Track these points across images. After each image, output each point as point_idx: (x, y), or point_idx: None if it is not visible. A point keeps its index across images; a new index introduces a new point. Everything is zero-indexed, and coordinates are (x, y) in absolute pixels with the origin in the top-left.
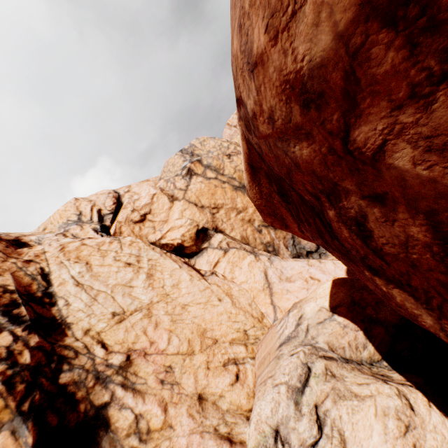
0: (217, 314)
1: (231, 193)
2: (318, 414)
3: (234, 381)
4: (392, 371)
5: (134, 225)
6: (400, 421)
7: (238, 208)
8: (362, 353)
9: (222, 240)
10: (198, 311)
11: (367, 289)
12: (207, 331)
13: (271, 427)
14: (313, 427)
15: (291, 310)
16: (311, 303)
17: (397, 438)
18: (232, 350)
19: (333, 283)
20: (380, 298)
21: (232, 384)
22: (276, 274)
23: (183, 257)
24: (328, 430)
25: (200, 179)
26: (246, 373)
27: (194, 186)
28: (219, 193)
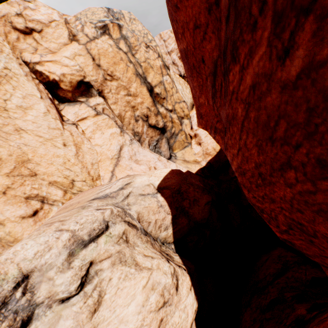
0: (53, 154)
1: (131, 75)
2: (90, 271)
3: (29, 215)
4: (176, 254)
5: (11, 29)
6: (163, 297)
7: (130, 91)
8: (162, 233)
9: (101, 104)
10: (34, 141)
11: (195, 186)
12: (31, 162)
13: (21, 271)
14: (75, 283)
15: (124, 177)
16: (144, 177)
17: (152, 312)
18: (48, 189)
19: (172, 171)
20: (199, 198)
21: (23, 217)
22: (130, 153)
23: (54, 97)
24: (90, 288)
25: (111, 42)
26: (48, 213)
27: (101, 43)
28: (121, 67)
